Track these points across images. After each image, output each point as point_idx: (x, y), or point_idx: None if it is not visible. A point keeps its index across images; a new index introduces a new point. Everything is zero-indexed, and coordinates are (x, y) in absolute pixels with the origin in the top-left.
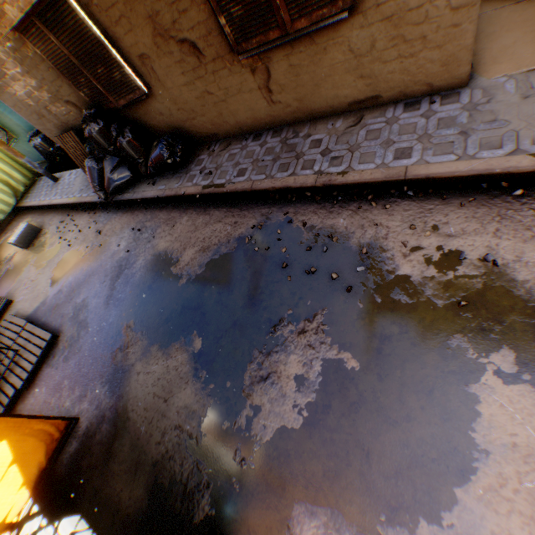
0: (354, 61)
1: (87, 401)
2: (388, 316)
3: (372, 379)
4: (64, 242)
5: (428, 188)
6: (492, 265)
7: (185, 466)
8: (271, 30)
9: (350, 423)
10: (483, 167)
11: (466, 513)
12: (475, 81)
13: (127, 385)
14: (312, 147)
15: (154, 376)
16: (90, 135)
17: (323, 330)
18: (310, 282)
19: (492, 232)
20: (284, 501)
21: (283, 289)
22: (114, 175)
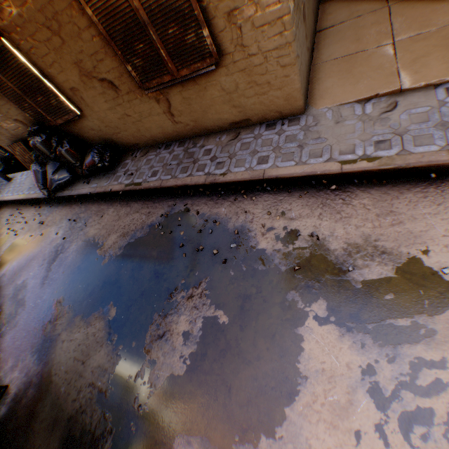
0: (227, 96)
1: (18, 370)
2: (249, 280)
3: (236, 330)
4: (12, 232)
5: (280, 184)
6: (317, 239)
7: (95, 417)
8: (164, 75)
9: (219, 366)
10: (311, 170)
11: (291, 426)
12: (309, 110)
13: (53, 353)
14: (204, 155)
15: (76, 342)
16: (35, 146)
17: (205, 294)
18: (199, 257)
19: (318, 216)
20: (168, 435)
21: (180, 264)
22: (56, 176)
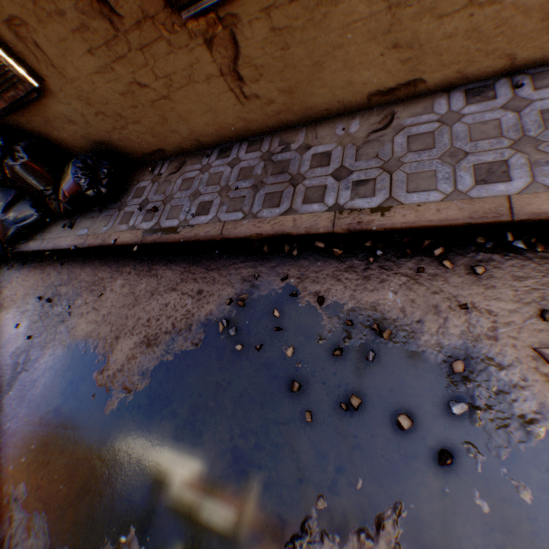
0: (387, 16)
1: None
2: None
3: None
4: None
5: None
6: None
7: None
8: None
9: None
10: None
11: None
12: None
13: None
14: (315, 165)
15: None
16: None
17: None
18: (353, 429)
19: None
20: None
21: (300, 442)
22: (10, 215)
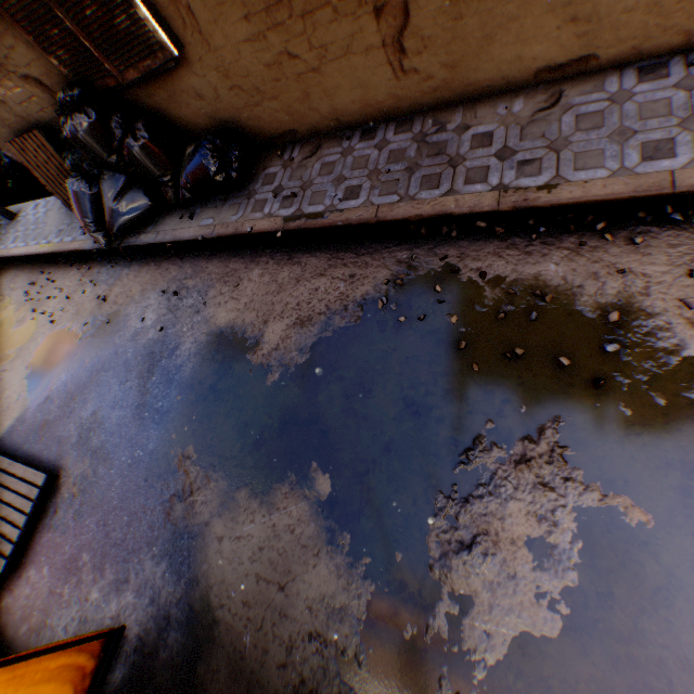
0: None
1: (130, 590)
2: (685, 429)
3: (683, 544)
4: (42, 316)
5: None
6: None
7: None
8: None
9: (659, 625)
10: None
11: None
12: None
13: (202, 561)
14: (476, 146)
15: (250, 544)
16: (75, 136)
17: (564, 457)
18: (517, 372)
19: None
20: None
21: (468, 386)
22: (122, 204)
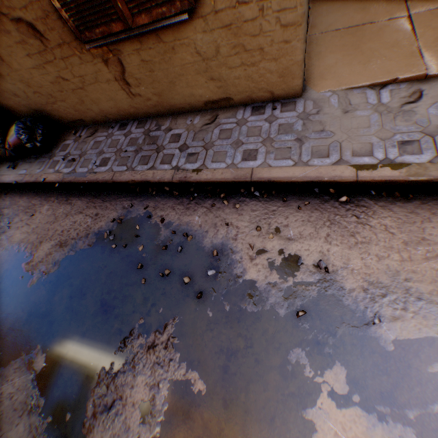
0: (203, 63)
1: None
2: (235, 327)
3: (217, 405)
4: None
5: (272, 189)
6: (325, 271)
7: None
8: (112, 21)
9: None
10: (315, 174)
11: None
12: (308, 93)
13: None
14: (171, 141)
15: None
16: None
17: (173, 344)
18: (164, 285)
19: (325, 237)
20: None
21: (137, 294)
22: None
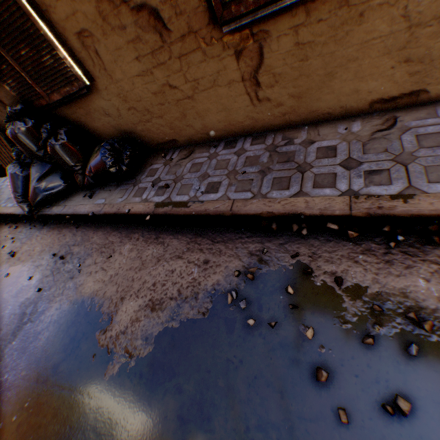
0: (404, 34)
1: None
2: None
3: None
4: None
5: None
6: None
7: None
8: None
9: None
10: None
11: None
12: None
13: None
14: (321, 156)
15: None
16: (13, 136)
17: None
18: None
19: None
20: None
21: None
22: (42, 184)
